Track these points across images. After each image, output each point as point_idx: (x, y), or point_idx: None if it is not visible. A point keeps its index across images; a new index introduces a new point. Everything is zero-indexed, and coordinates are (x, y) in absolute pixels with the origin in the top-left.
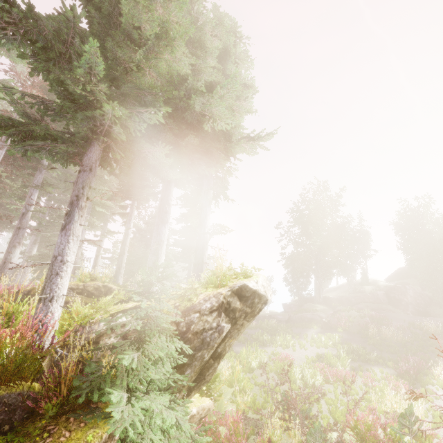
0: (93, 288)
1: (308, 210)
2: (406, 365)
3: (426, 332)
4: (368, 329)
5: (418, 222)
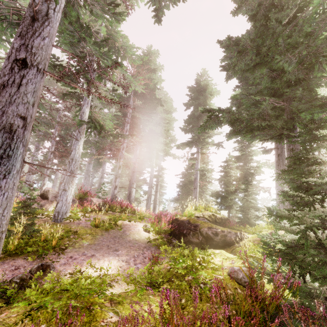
0: (207, 216)
1: None
2: None
3: None
4: None
5: None
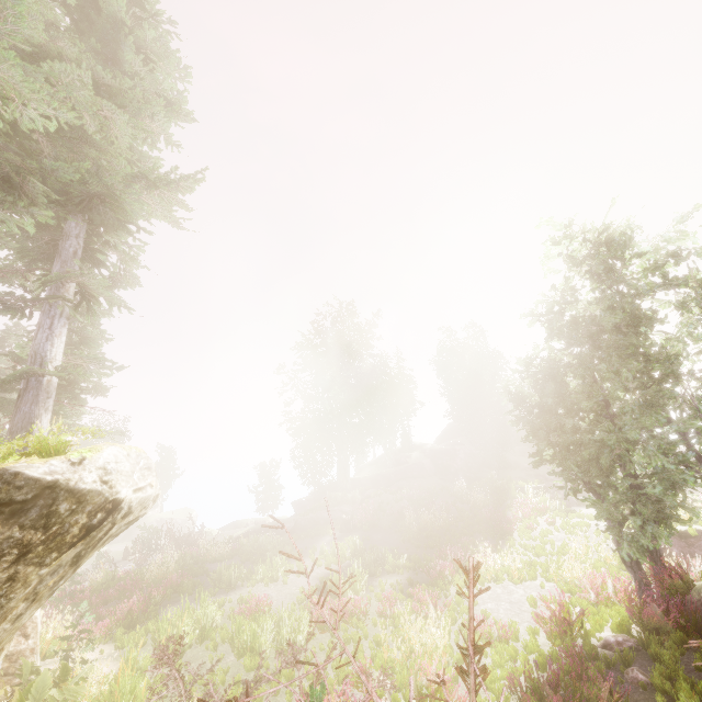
0: None
1: (325, 345)
2: (440, 563)
3: (473, 506)
4: (404, 518)
5: (463, 359)
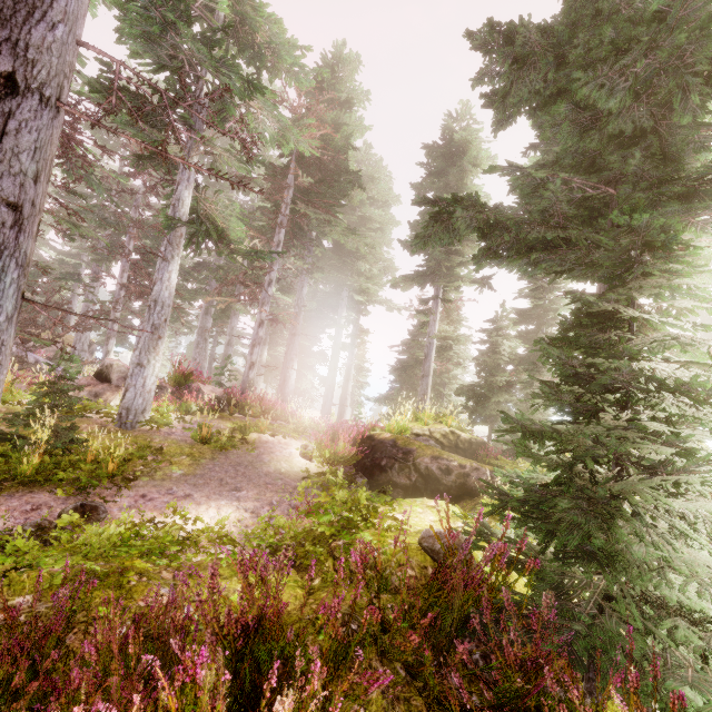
0: (440, 435)
1: None
2: None
3: None
4: None
5: None
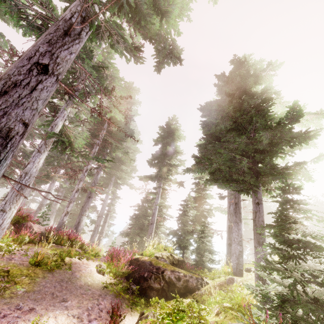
0: (166, 257)
1: None
2: None
3: None
4: None
5: None
